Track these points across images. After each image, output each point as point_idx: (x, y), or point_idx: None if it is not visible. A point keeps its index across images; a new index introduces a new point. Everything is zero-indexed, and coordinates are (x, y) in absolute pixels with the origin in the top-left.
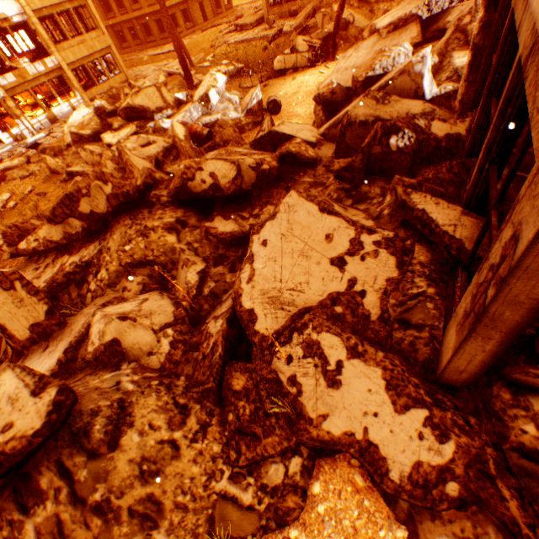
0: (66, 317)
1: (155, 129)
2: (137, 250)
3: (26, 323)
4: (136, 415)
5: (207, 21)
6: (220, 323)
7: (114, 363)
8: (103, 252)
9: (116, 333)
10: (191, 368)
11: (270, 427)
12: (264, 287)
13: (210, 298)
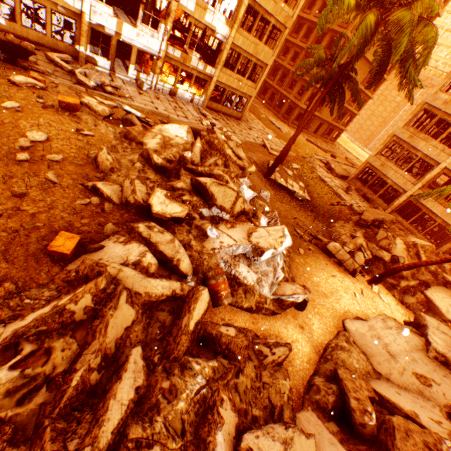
0: None
1: (200, 226)
2: None
3: None
4: None
5: (315, 134)
6: None
7: None
8: None
9: None
10: None
11: None
12: None
13: None
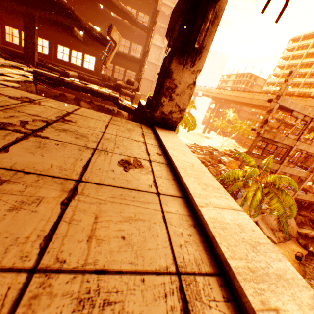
0: None
1: None
2: None
3: None
4: None
5: None
6: None
7: None
8: None
9: None
10: None
11: None
12: None
13: None
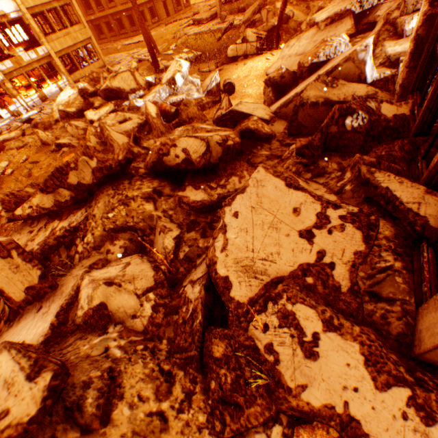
0: (56, 276)
1: (130, 107)
2: (119, 217)
3: (21, 286)
4: (125, 386)
5: (169, 17)
6: (197, 289)
7: (101, 325)
8: (89, 218)
9: (103, 297)
10: (172, 331)
11: (251, 396)
12: (237, 256)
13: (185, 262)
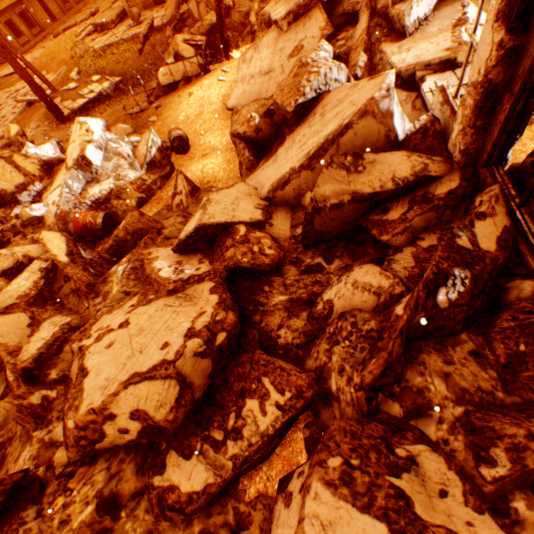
0: None
1: (23, 222)
2: None
3: None
4: None
5: (57, 21)
6: None
7: None
8: None
9: None
10: None
11: None
12: None
13: None
